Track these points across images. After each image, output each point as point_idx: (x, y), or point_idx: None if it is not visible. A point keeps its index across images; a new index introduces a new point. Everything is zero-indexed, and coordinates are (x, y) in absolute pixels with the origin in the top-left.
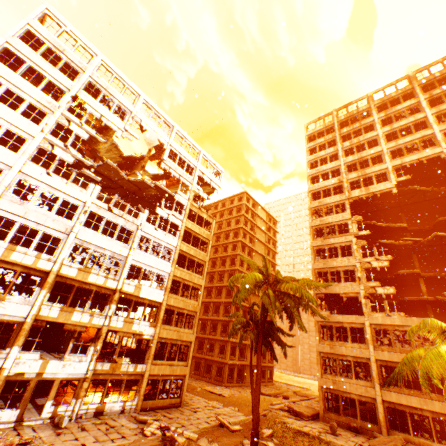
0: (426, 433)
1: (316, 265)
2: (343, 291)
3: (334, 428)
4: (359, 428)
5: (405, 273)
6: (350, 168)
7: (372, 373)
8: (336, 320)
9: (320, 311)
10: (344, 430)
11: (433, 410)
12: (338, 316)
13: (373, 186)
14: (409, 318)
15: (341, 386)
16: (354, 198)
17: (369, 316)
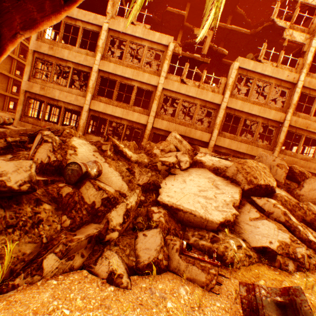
0: None
1: None
2: None
3: (1, 120)
4: None
5: (174, 13)
6: None
7: (90, 83)
8: (69, 15)
9: None
10: None
11: (131, 120)
12: (73, 10)
13: None
14: (152, 33)
15: (50, 93)
16: None
17: (112, 19)
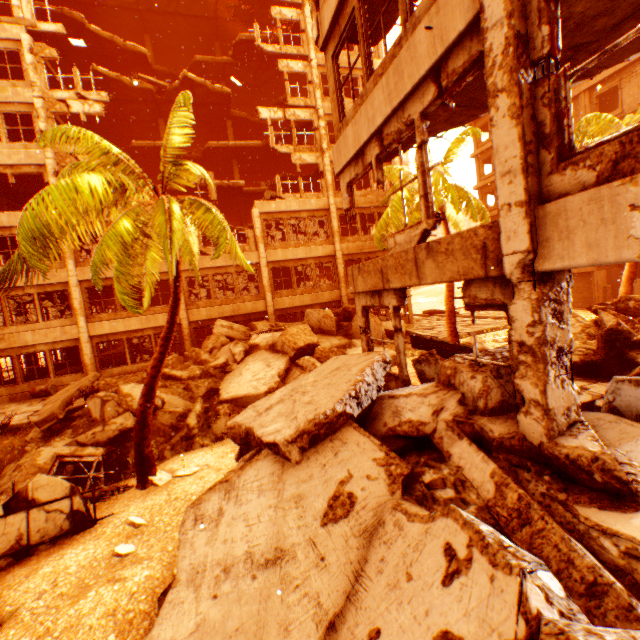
0: None
1: None
2: (8, 162)
3: None
4: (52, 389)
5: (146, 147)
6: None
7: (75, 304)
8: None
9: None
10: (23, 403)
11: (157, 327)
12: (0, 217)
13: None
14: None
15: (18, 340)
16: None
17: None
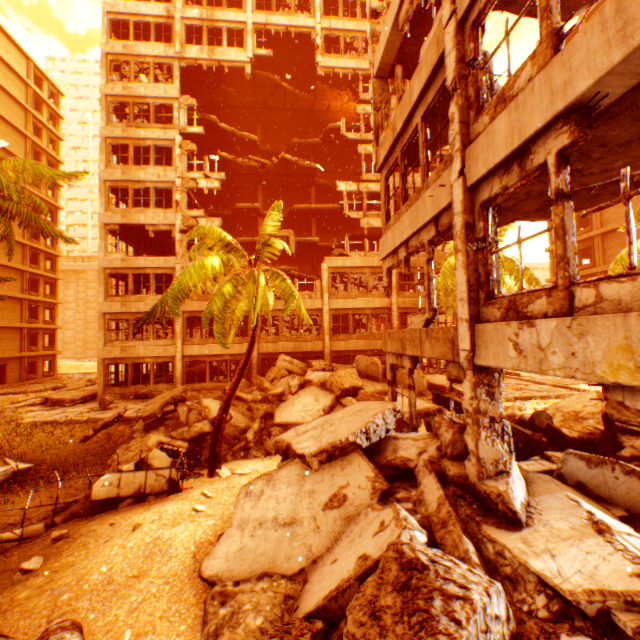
0: (232, 378)
1: (110, 175)
2: (152, 222)
3: (108, 402)
4: (150, 394)
5: (245, 208)
6: (196, 1)
7: (177, 329)
8: (137, 266)
9: (111, 253)
10: (130, 401)
11: (233, 354)
12: (140, 260)
13: (223, 50)
14: None
15: (134, 352)
16: (190, 63)
17: (184, 258)
